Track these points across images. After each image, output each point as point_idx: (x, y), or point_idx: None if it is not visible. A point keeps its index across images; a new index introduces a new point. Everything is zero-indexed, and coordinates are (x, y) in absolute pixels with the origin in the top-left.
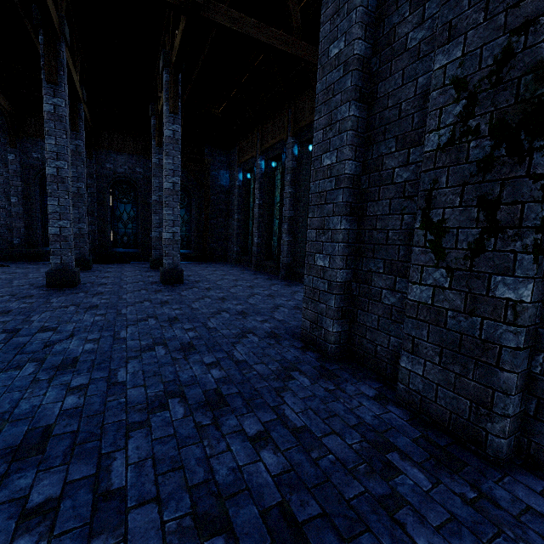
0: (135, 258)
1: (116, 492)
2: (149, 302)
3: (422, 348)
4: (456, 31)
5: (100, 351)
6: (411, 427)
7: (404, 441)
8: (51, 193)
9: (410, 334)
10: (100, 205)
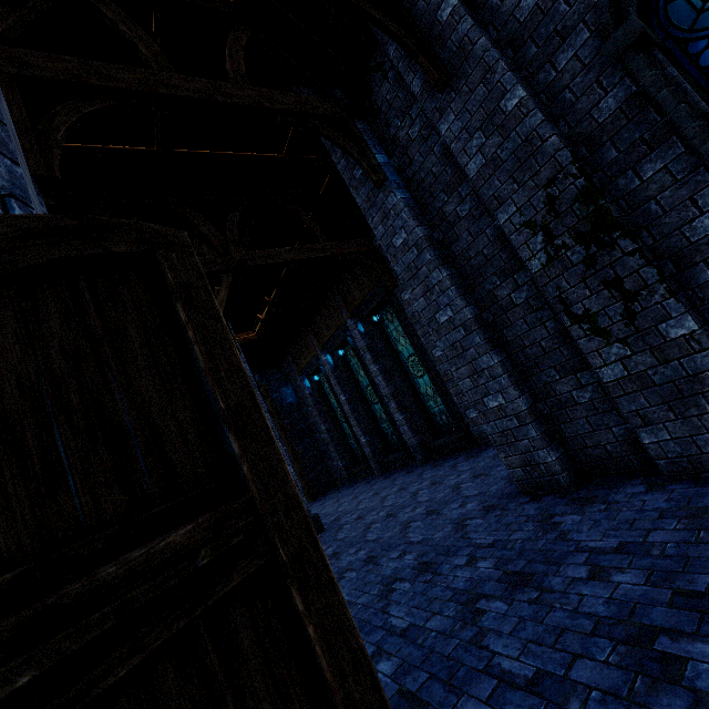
0: None
1: (537, 676)
2: None
3: (651, 415)
4: (502, 199)
5: None
6: (704, 487)
7: None
8: None
9: (631, 410)
10: None
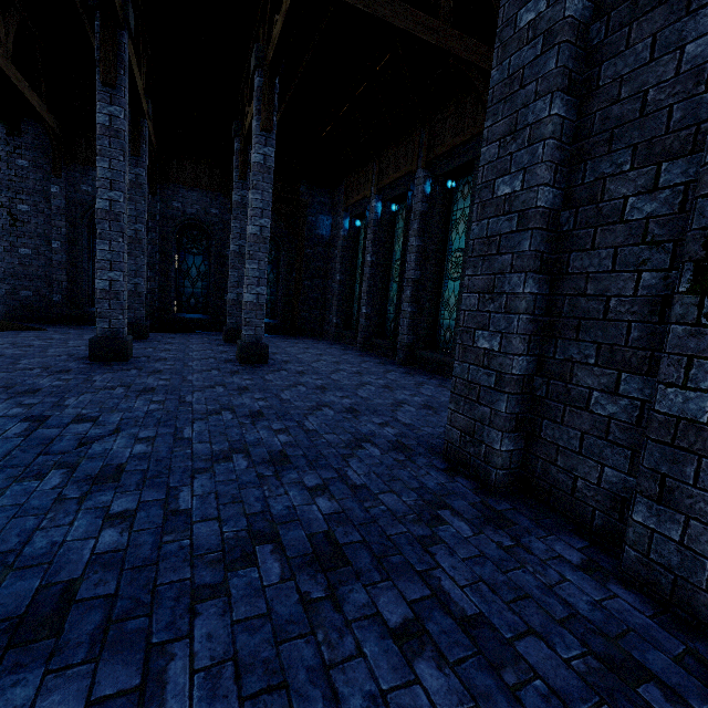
0: (204, 327)
1: None
2: (222, 387)
3: (681, 496)
4: None
5: (155, 457)
6: (663, 630)
7: (660, 661)
8: (101, 234)
9: (658, 470)
10: (163, 255)
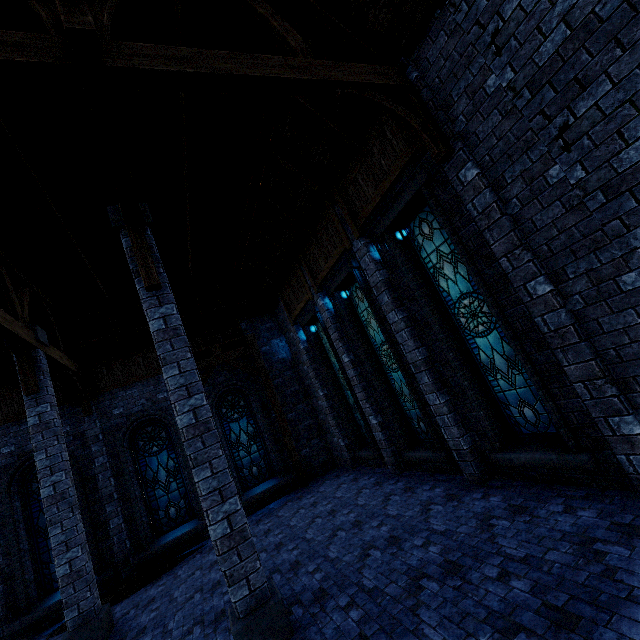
0: (196, 539)
1: None
2: None
3: None
4: None
5: None
6: None
7: None
8: None
9: None
10: (119, 476)
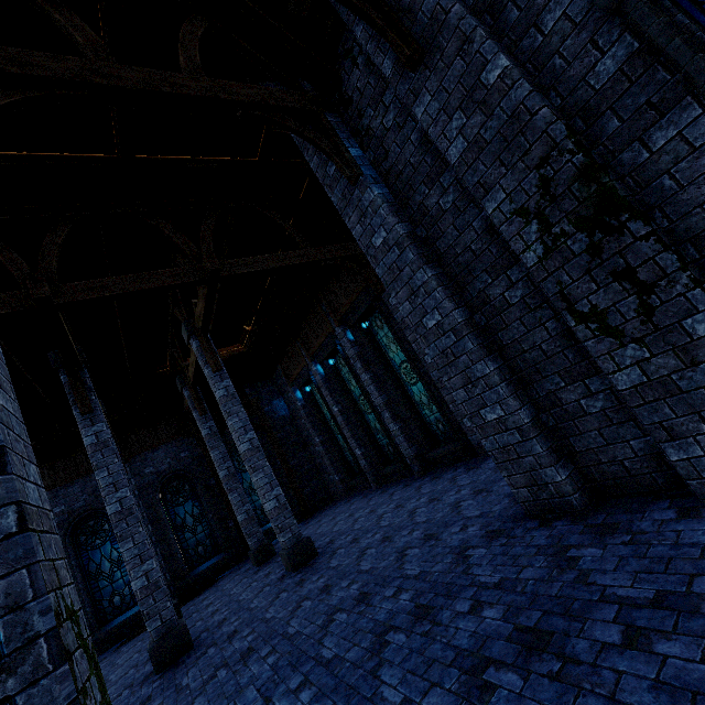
0: (224, 568)
1: None
2: (306, 600)
3: (678, 428)
4: (488, 185)
5: (328, 690)
6: None
7: None
8: (121, 535)
9: (654, 422)
10: (155, 524)
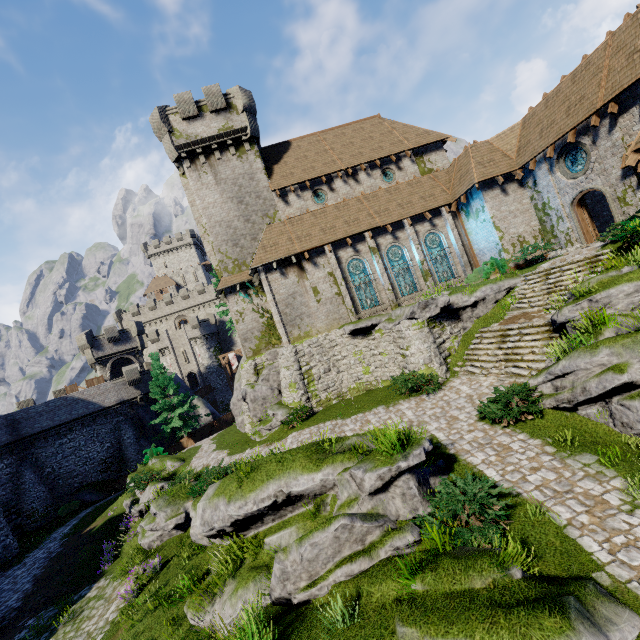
0: None
1: None
2: None
3: None
4: None
5: None
6: None
7: None
8: None
9: None
10: None
